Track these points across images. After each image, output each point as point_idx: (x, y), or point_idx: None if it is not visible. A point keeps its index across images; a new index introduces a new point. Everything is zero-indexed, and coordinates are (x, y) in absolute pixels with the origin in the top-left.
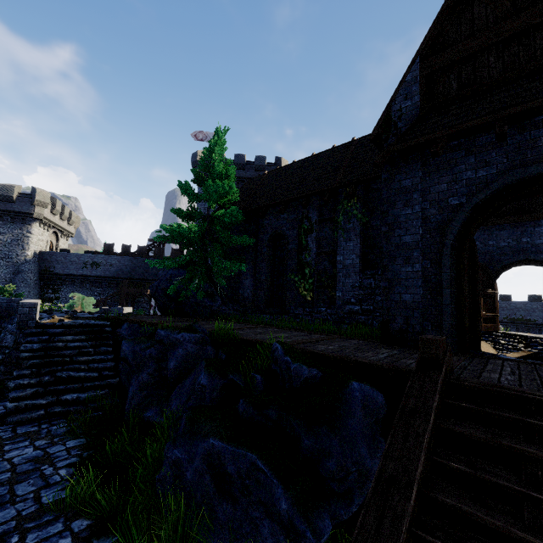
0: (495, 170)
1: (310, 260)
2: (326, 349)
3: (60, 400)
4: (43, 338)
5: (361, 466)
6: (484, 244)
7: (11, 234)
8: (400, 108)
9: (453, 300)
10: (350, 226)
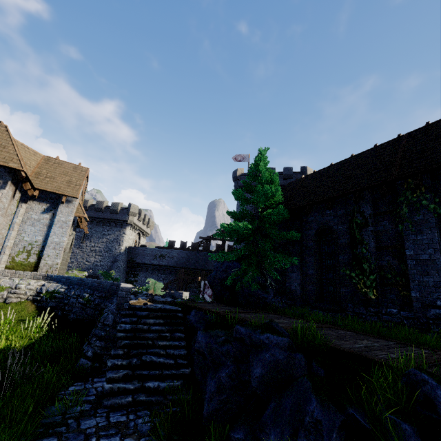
0: None
1: (368, 254)
2: None
3: (144, 387)
4: (133, 320)
5: None
6: None
7: (114, 235)
8: None
9: None
10: (420, 217)
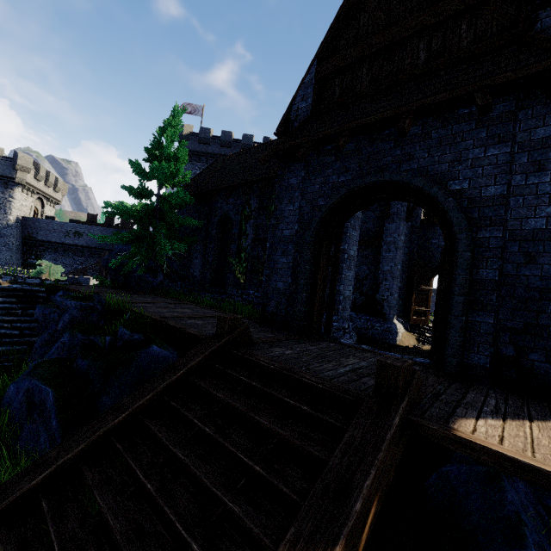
0: (351, 176)
1: (247, 245)
2: (190, 323)
3: None
4: None
5: None
6: (427, 242)
7: None
8: (297, 108)
9: (306, 290)
10: None
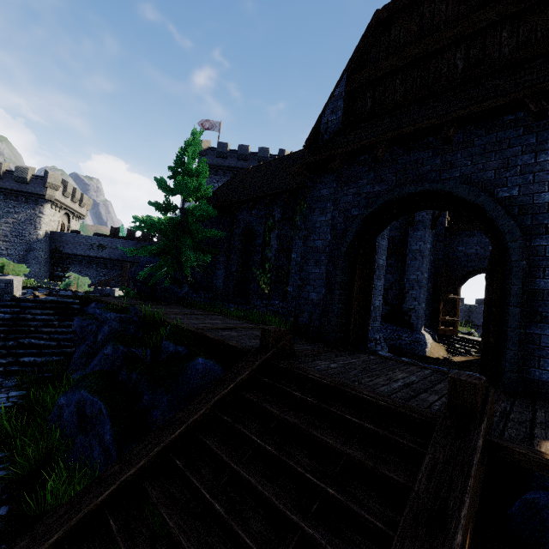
0: (387, 186)
1: (271, 255)
2: (226, 334)
3: (19, 362)
4: (15, 310)
5: None
6: (453, 250)
7: (25, 214)
8: (327, 121)
9: (341, 301)
10: None
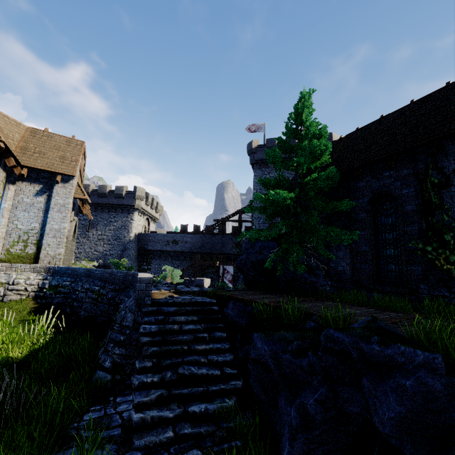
0: None
1: (452, 222)
2: None
3: (187, 413)
4: (159, 319)
5: None
6: None
7: (121, 221)
8: None
9: None
10: None
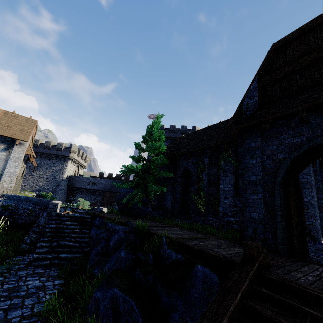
0: (305, 138)
1: (204, 186)
2: (197, 243)
3: (58, 257)
4: (57, 222)
5: (195, 321)
6: None
7: (58, 166)
8: (247, 103)
9: (283, 219)
10: (227, 167)
